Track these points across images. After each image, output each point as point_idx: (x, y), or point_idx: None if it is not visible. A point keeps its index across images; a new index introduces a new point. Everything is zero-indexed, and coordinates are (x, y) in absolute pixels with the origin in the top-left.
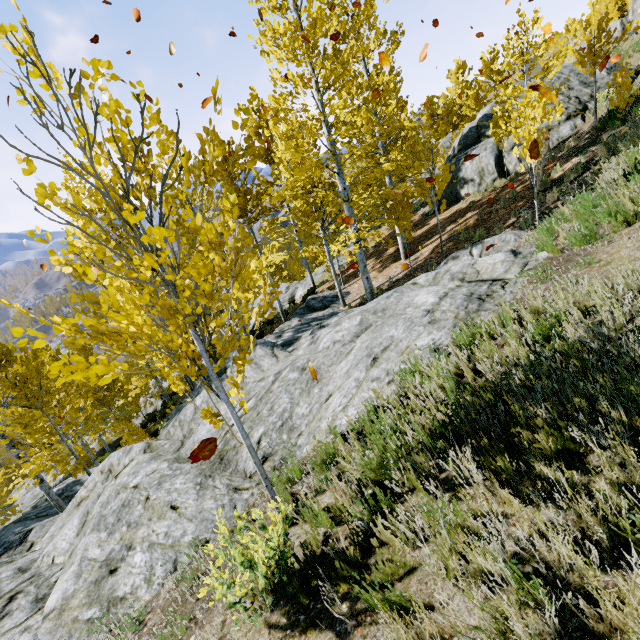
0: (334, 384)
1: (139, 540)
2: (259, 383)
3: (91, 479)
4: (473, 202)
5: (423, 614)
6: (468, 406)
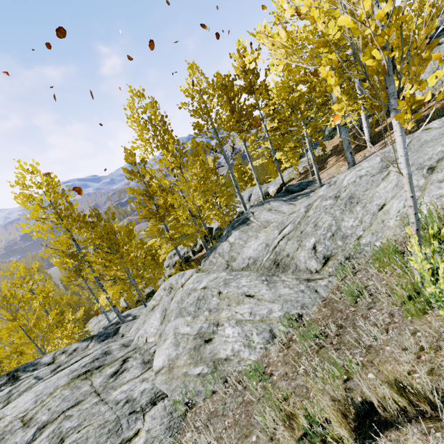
0: (382, 198)
1: (224, 319)
2: (290, 215)
3: (157, 294)
4: (432, 95)
5: None
6: None
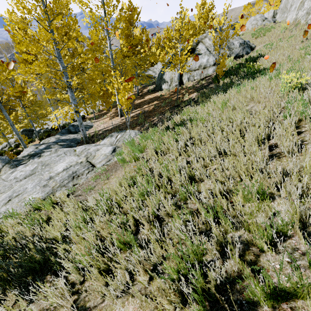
0: None
1: None
2: None
3: None
4: (161, 95)
5: None
6: None
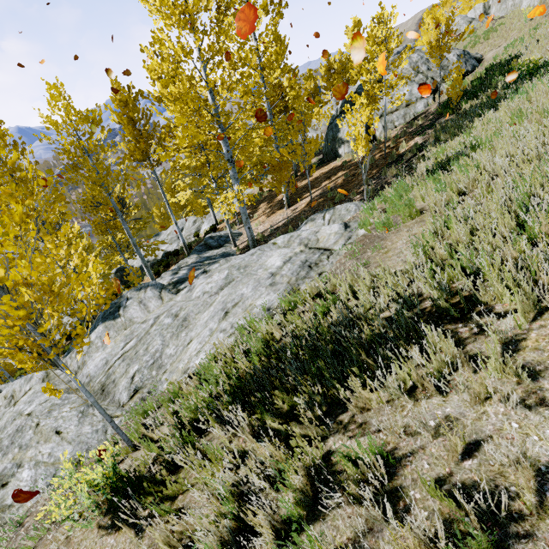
0: (196, 331)
1: (28, 459)
2: (141, 325)
3: None
4: (345, 162)
5: (174, 521)
6: (257, 369)
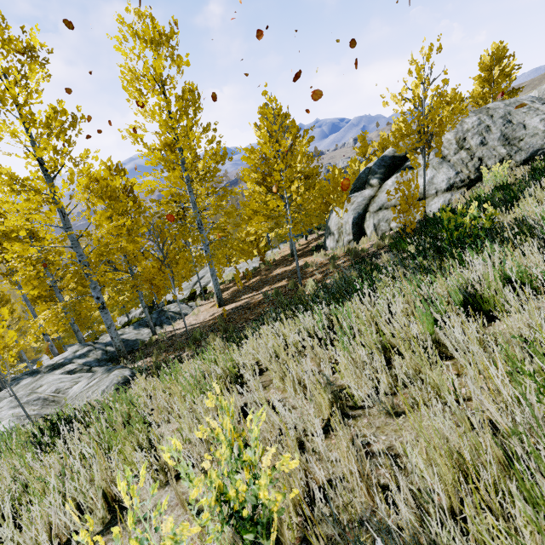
0: None
1: None
2: None
3: None
4: (306, 265)
5: None
6: None
